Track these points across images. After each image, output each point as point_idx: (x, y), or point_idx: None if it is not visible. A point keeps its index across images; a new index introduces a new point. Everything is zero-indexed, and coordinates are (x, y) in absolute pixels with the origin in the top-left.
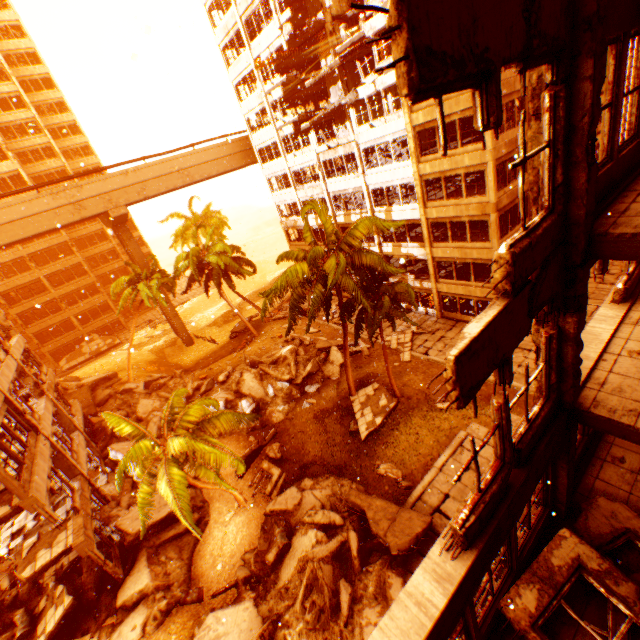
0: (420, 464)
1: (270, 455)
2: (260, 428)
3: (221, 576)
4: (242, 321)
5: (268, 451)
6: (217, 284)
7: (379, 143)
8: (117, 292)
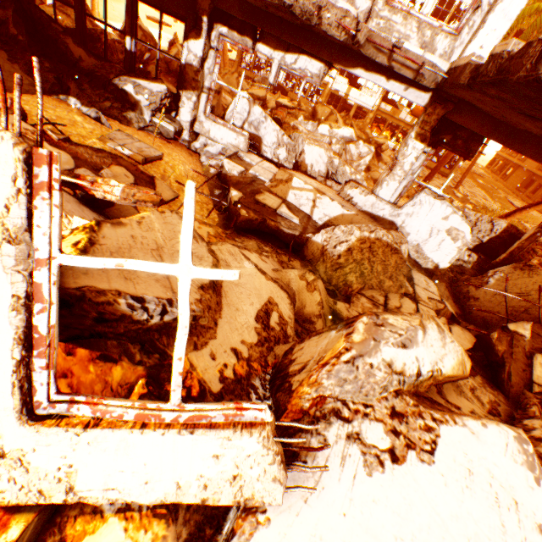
0: None
1: None
2: None
3: None
4: None
5: None
6: None
7: None
8: None
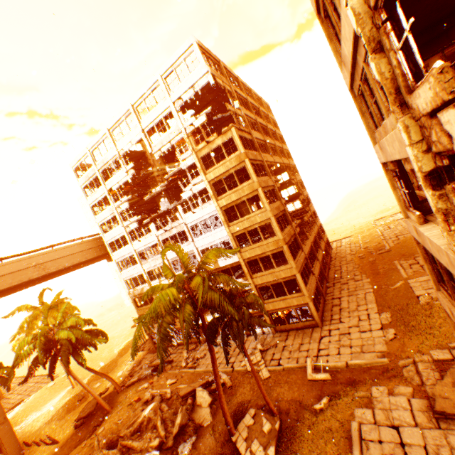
0: None
1: None
2: None
3: None
4: (90, 401)
5: None
6: (66, 360)
7: (200, 220)
8: None
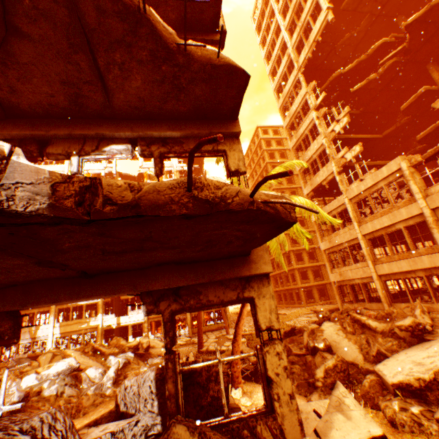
0: None
1: None
2: None
3: None
4: None
5: None
6: None
7: None
8: None
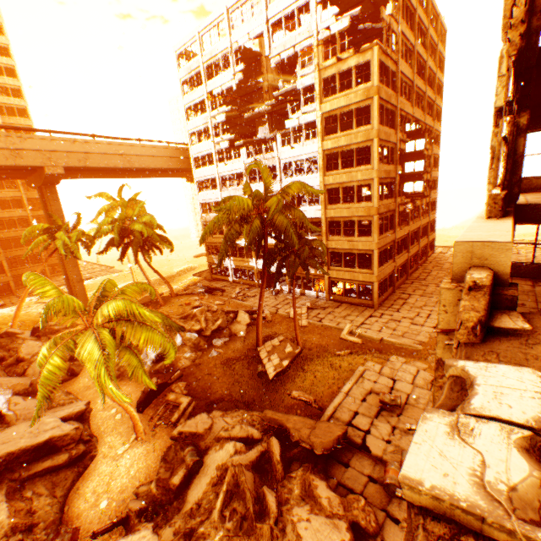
0: (328, 392)
1: (176, 391)
2: (164, 372)
3: (105, 515)
4: (147, 296)
5: (174, 387)
6: (136, 250)
7: (296, 160)
8: (29, 238)
